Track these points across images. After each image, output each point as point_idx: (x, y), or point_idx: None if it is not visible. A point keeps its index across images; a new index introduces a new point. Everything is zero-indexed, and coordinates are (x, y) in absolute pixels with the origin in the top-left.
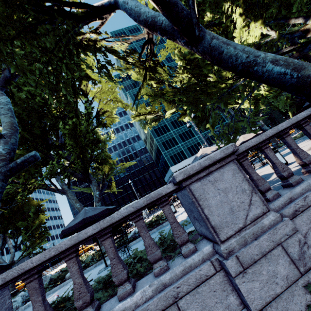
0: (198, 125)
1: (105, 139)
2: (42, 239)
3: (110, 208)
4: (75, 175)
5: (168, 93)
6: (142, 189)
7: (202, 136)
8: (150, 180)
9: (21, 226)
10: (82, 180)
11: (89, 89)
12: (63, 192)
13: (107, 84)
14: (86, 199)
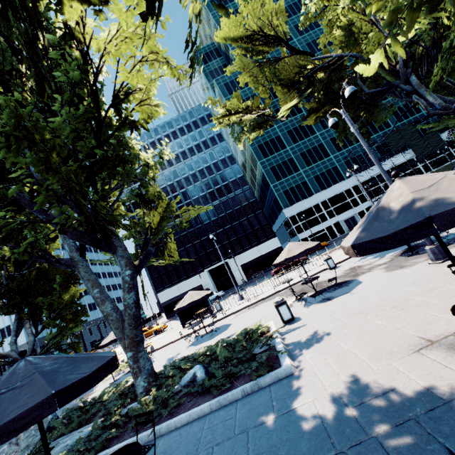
0: (341, 132)
1: (149, 159)
2: (77, 321)
3: (74, 382)
4: (78, 236)
5: (286, 66)
6: (236, 243)
7: (367, 148)
8: (249, 229)
9: (40, 303)
10: (96, 246)
11: (87, 30)
12: (71, 265)
13: (129, 13)
14: (155, 255)
